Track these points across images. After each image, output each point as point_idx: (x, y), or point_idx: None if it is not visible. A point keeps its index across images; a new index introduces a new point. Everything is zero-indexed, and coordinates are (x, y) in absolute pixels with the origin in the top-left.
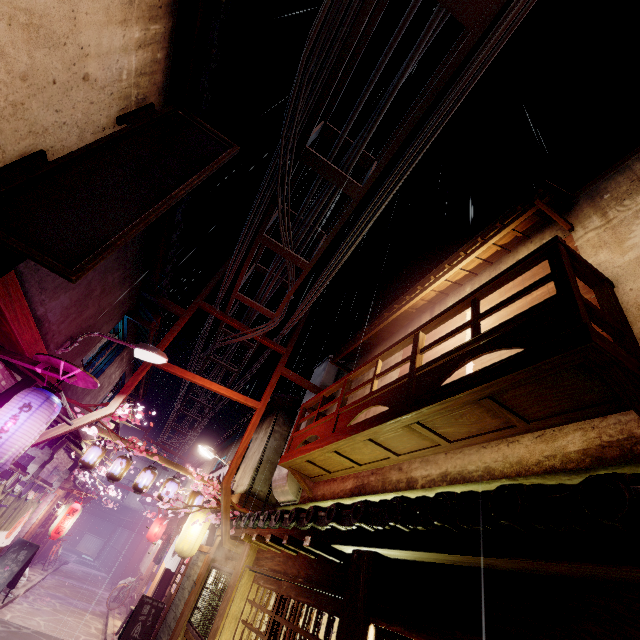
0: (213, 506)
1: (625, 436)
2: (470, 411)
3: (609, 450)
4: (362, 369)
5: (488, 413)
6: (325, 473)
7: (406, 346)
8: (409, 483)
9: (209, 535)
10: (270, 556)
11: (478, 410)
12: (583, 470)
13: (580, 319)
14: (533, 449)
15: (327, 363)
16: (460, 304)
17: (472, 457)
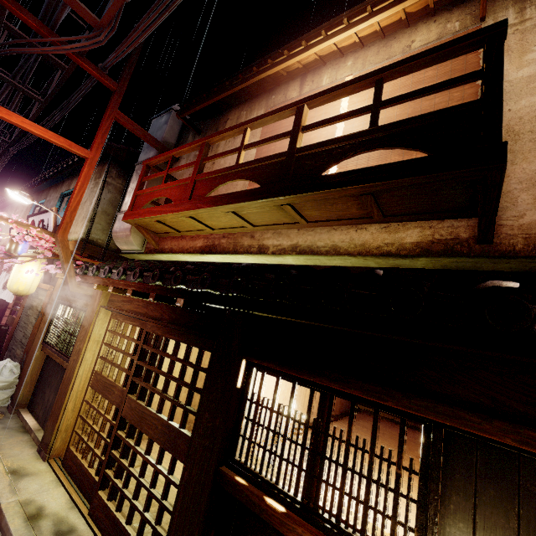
0: (49, 257)
1: (452, 237)
2: (344, 202)
3: (436, 245)
4: (225, 135)
5: (358, 206)
6: (174, 232)
7: (283, 118)
8: (261, 249)
9: (45, 274)
10: (127, 300)
11: (351, 202)
12: (411, 256)
13: (500, 135)
14: (377, 237)
15: (170, 116)
16: (363, 81)
17: (323, 236)
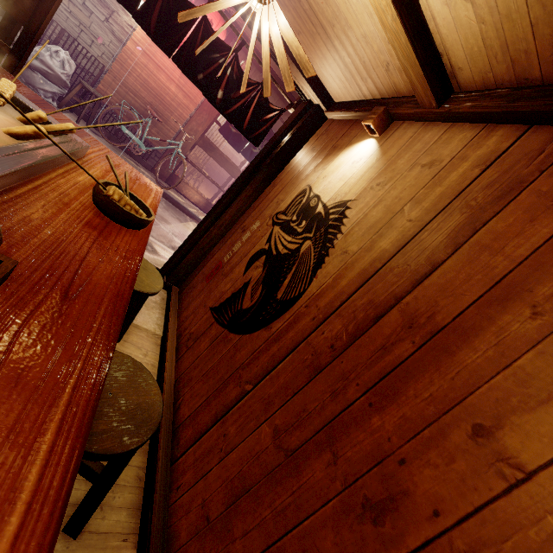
0: None
1: None
2: None
3: None
4: None
5: None
6: None
7: None
8: None
9: None
10: None
11: None
12: None
13: None
14: None
15: None
16: None
17: None
